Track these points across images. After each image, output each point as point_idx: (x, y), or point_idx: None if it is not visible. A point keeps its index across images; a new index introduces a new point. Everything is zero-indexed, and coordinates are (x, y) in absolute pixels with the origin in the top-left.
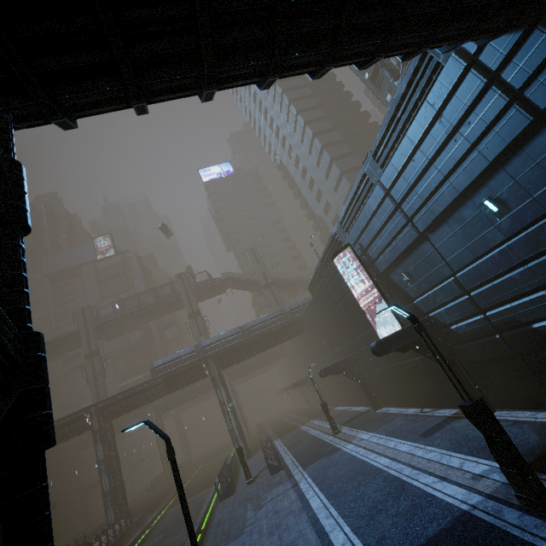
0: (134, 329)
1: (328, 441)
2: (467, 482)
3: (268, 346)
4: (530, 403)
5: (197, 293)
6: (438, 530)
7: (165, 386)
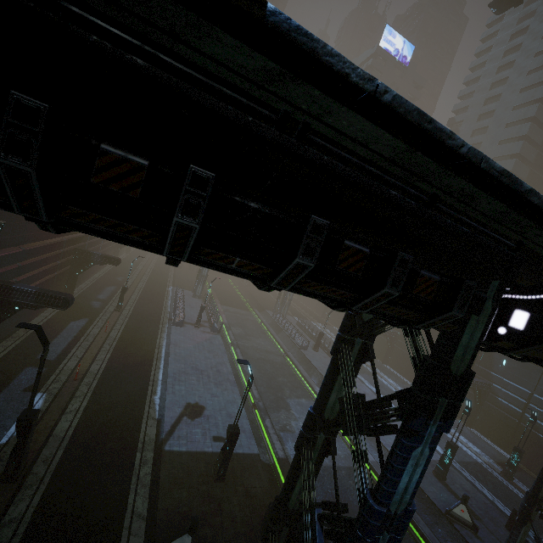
0: None
1: None
2: (474, 452)
3: None
4: (493, 440)
5: None
6: (470, 461)
7: None
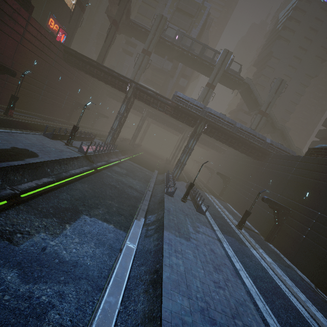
0: (170, 60)
1: (233, 228)
2: None
3: (235, 147)
4: None
5: (222, 75)
6: None
7: (172, 111)
